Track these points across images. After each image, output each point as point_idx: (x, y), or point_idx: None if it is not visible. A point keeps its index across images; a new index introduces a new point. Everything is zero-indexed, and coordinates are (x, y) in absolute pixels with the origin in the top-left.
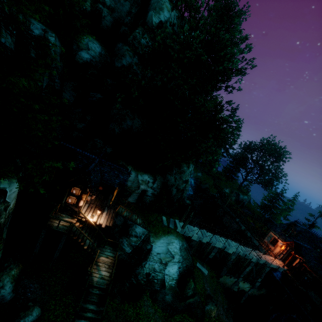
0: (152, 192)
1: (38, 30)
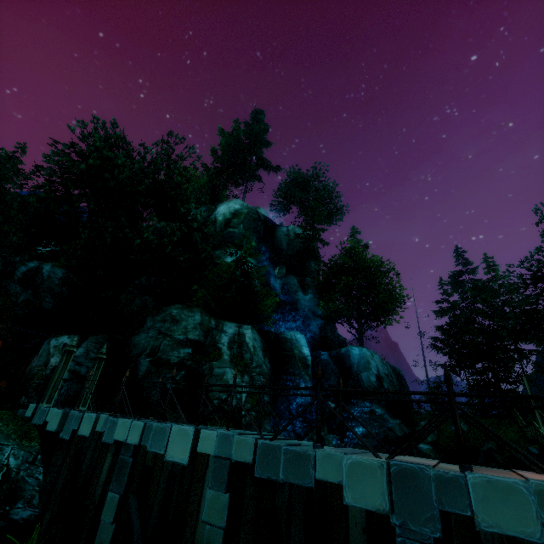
0: (70, 369)
1: (35, 264)
